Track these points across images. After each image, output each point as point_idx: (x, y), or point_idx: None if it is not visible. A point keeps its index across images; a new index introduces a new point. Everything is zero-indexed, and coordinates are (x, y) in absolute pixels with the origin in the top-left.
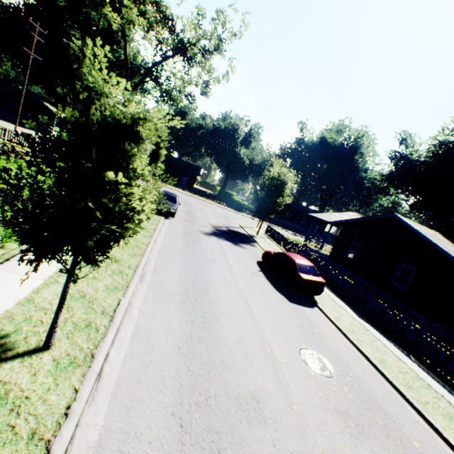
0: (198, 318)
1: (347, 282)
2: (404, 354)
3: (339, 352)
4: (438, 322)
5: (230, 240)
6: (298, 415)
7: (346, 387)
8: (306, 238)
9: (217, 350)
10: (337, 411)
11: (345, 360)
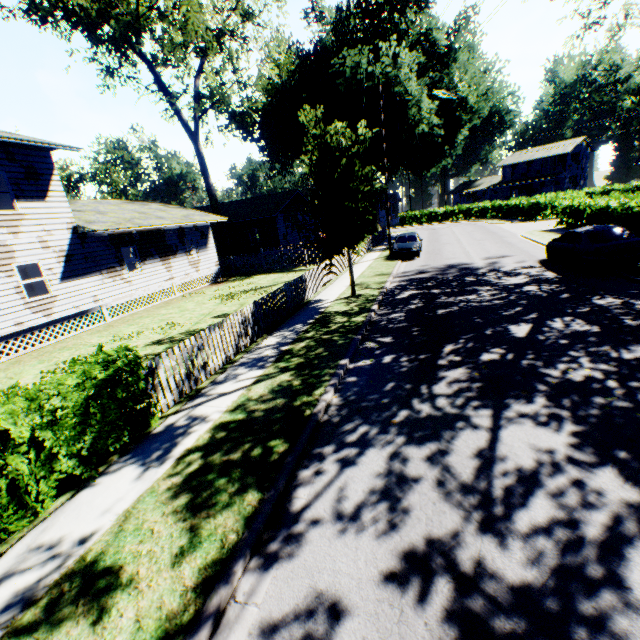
0: None
1: None
2: None
3: None
4: None
5: None
6: None
7: None
8: None
9: None
10: None
11: None
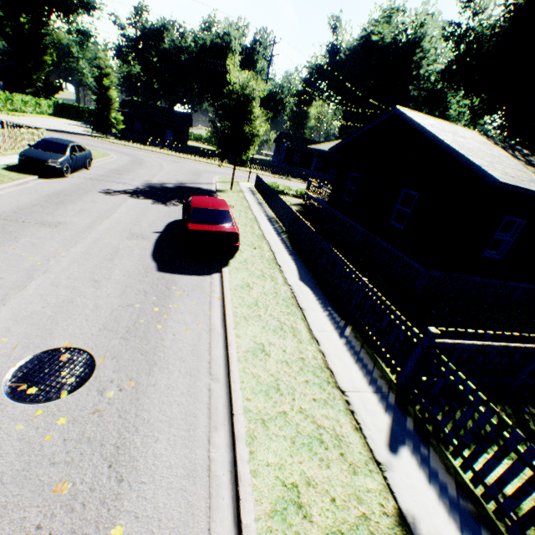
0: None
1: (308, 231)
2: (336, 327)
3: (164, 343)
4: (443, 269)
5: (158, 198)
6: None
7: (66, 418)
8: (308, 184)
9: None
10: None
11: (158, 357)
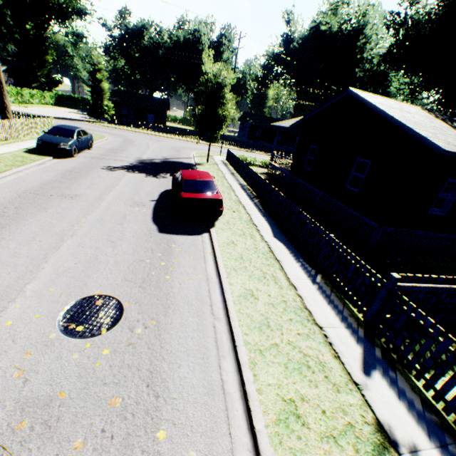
0: None
1: (278, 196)
2: (309, 275)
3: (173, 290)
4: (394, 225)
5: (149, 172)
6: None
7: (108, 349)
8: (272, 156)
9: None
10: (17, 404)
11: (170, 302)
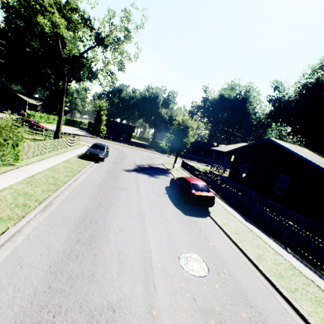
0: (86, 236)
1: (237, 194)
2: (282, 247)
3: (219, 252)
4: (313, 218)
5: (148, 174)
6: (155, 320)
7: (217, 284)
8: (211, 166)
9: (91, 264)
10: (200, 311)
11: (224, 259)
